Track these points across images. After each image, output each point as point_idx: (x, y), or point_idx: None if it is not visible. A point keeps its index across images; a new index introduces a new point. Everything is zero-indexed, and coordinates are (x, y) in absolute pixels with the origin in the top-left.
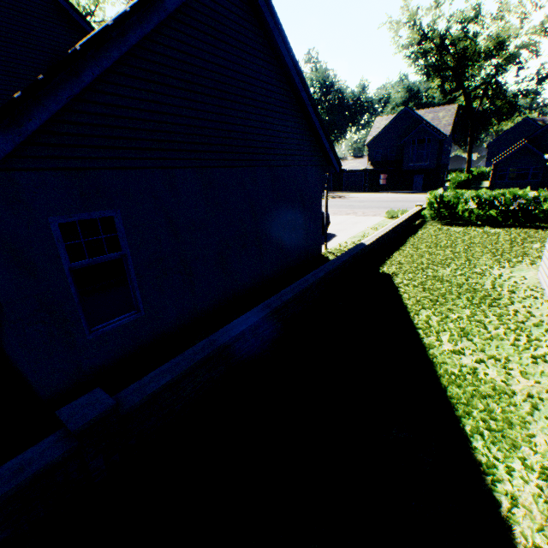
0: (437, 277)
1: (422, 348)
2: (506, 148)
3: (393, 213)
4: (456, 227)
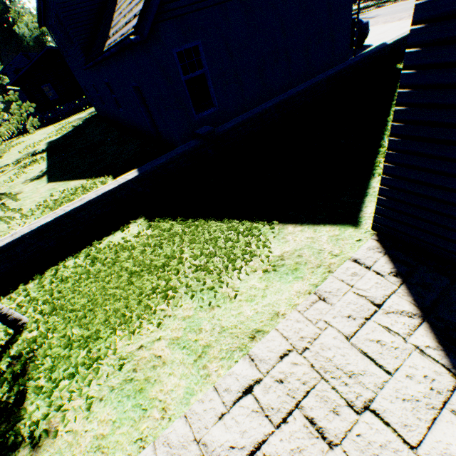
0: None
1: (388, 109)
2: None
3: None
4: None
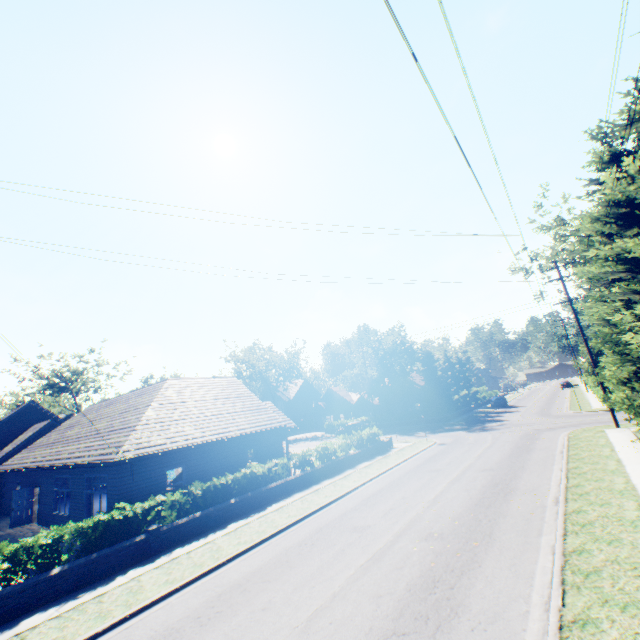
0: None
1: None
2: None
3: None
4: None
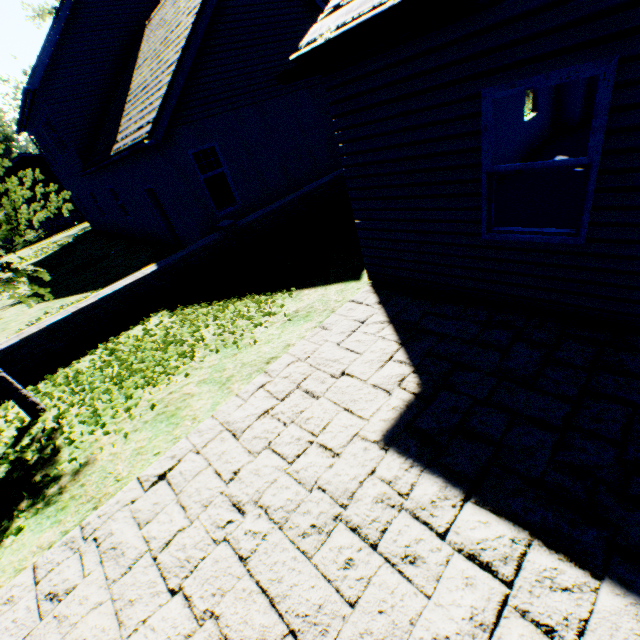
0: None
1: None
2: None
3: None
4: None
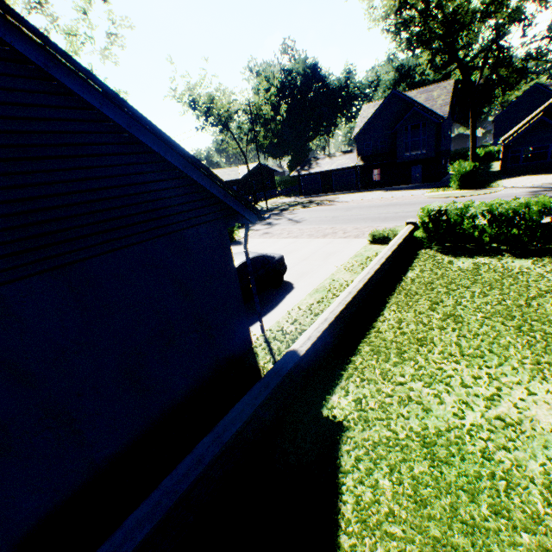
0: (427, 444)
1: None
2: (515, 121)
3: (378, 236)
4: (463, 257)
